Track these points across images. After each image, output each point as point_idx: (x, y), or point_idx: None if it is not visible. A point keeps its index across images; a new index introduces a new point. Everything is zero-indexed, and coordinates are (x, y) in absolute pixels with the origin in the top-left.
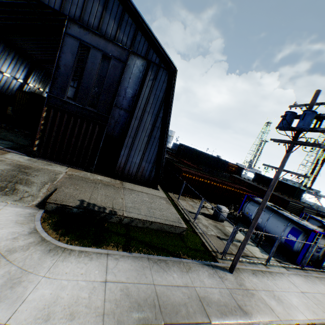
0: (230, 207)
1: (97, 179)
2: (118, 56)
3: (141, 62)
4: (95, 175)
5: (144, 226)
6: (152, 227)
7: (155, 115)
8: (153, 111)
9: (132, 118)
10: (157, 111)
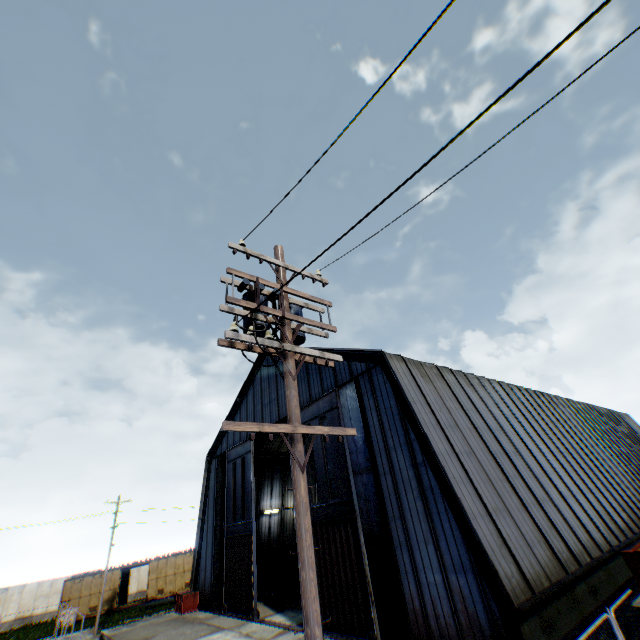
0: None
1: None
2: (329, 407)
3: (351, 387)
4: None
5: None
6: None
7: (406, 443)
8: (399, 439)
9: (377, 477)
10: (404, 435)
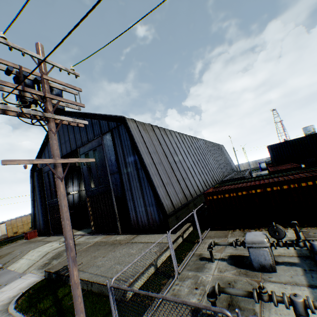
0: (272, 231)
1: (114, 240)
2: (98, 144)
3: (109, 135)
4: (118, 236)
5: (89, 288)
6: (94, 289)
7: (133, 160)
8: (131, 158)
9: (121, 175)
10: (133, 157)
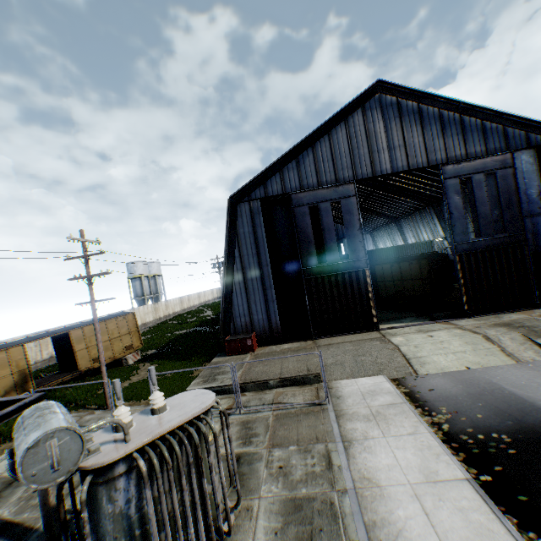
0: None
1: None
2: (500, 166)
3: (525, 154)
4: None
5: None
6: None
7: None
8: None
9: None
10: None
